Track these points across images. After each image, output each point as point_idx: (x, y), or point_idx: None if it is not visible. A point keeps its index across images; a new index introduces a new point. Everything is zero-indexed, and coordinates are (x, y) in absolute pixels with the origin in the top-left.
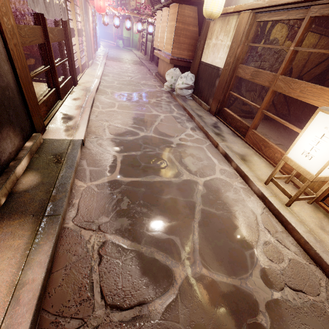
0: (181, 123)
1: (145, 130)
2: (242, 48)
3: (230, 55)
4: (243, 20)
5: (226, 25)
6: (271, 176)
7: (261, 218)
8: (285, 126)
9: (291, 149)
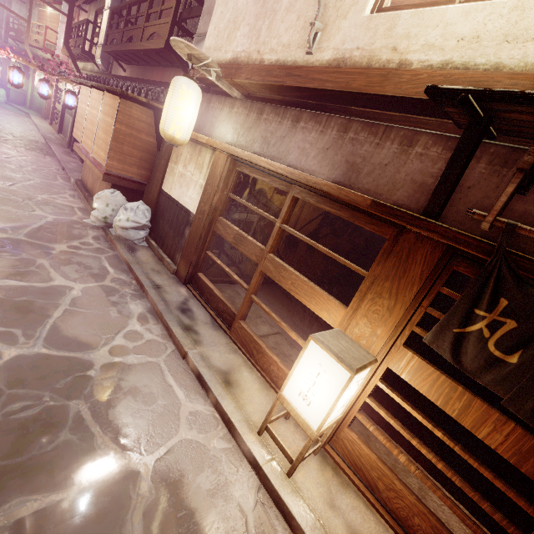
0: (119, 304)
1: (21, 338)
2: (220, 196)
3: (205, 200)
4: (219, 161)
5: (198, 155)
6: (265, 422)
7: (255, 520)
8: (283, 293)
9: (286, 385)
